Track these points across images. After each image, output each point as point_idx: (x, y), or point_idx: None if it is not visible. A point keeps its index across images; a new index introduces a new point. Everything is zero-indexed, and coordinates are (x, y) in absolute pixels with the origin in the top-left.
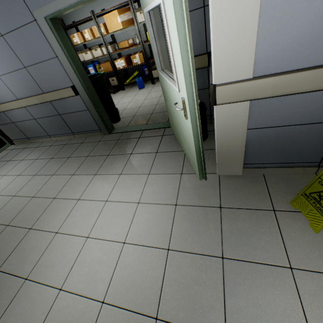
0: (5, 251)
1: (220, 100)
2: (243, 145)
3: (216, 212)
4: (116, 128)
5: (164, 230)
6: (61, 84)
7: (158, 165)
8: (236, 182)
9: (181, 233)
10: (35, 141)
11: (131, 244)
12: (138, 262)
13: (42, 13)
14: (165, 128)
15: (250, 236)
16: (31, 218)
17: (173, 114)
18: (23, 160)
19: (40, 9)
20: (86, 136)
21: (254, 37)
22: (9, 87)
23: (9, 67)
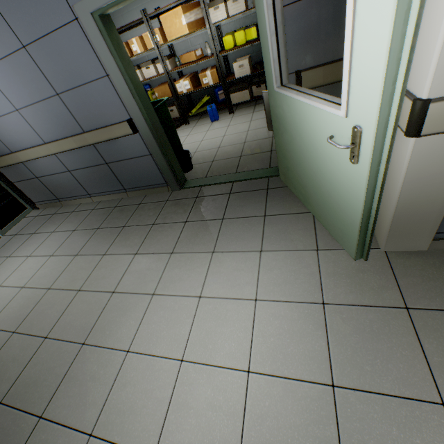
0: (48, 383)
1: (431, 128)
2: None
3: (401, 317)
4: (189, 181)
5: (314, 349)
6: (112, 117)
7: (273, 236)
8: (420, 263)
9: (348, 356)
10: (68, 202)
11: (262, 373)
12: (283, 408)
13: (87, 6)
14: (268, 178)
15: None
16: (81, 325)
17: (297, 156)
18: (54, 232)
19: (85, 1)
20: (144, 193)
21: None
22: (32, 125)
23: (34, 95)
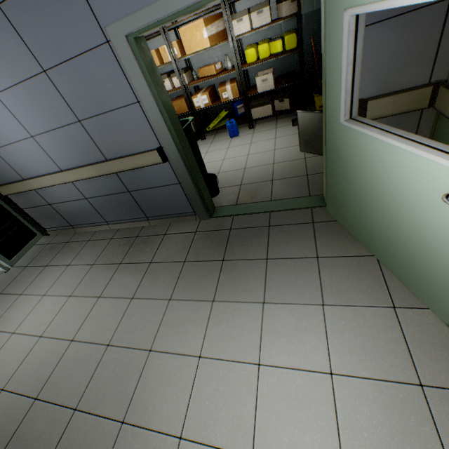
0: None
1: None
2: None
3: None
4: (218, 208)
5: None
6: (139, 145)
7: (334, 285)
8: None
9: None
10: (83, 229)
11: None
12: None
13: (122, 28)
14: (311, 209)
15: None
16: (116, 395)
17: (364, 197)
18: (70, 266)
19: (120, 22)
20: (168, 221)
21: None
22: (48, 152)
23: (52, 121)
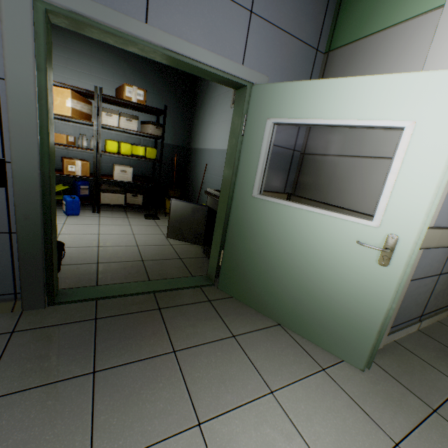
0: None
1: None
2: (399, 302)
3: (444, 423)
4: (66, 290)
5: None
6: None
7: (267, 363)
8: (392, 360)
9: None
10: None
11: None
12: None
13: None
14: (201, 288)
15: None
16: None
17: (273, 261)
18: None
19: None
20: None
21: (445, 192)
22: None
23: None
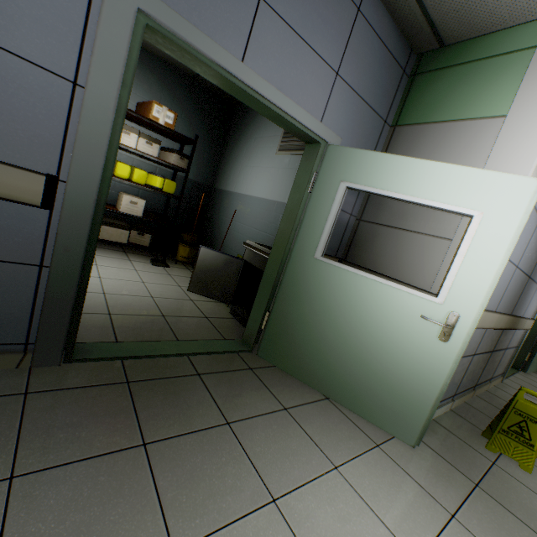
0: None
1: None
2: None
3: (486, 496)
4: (82, 344)
5: None
6: None
7: (325, 438)
8: (434, 437)
9: None
10: None
11: None
12: None
13: None
14: (238, 353)
15: (536, 511)
16: None
17: (330, 329)
18: None
19: None
20: None
21: None
22: None
23: None
